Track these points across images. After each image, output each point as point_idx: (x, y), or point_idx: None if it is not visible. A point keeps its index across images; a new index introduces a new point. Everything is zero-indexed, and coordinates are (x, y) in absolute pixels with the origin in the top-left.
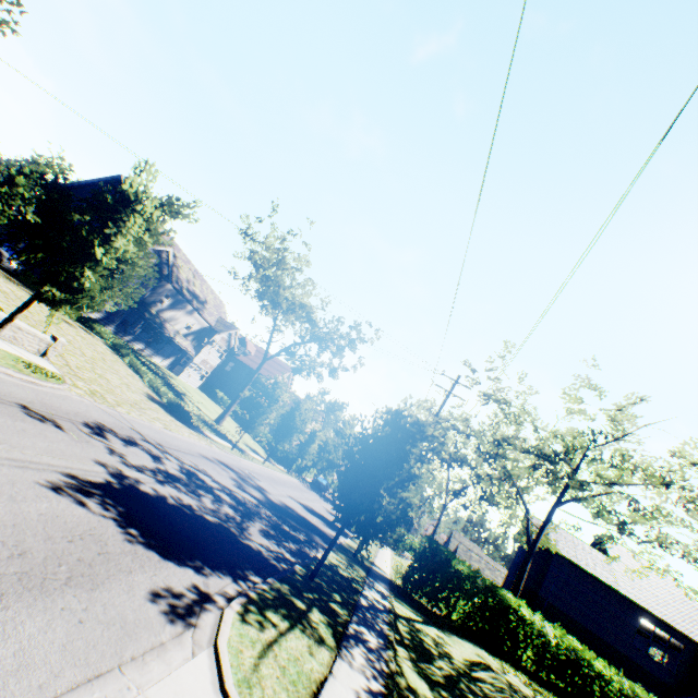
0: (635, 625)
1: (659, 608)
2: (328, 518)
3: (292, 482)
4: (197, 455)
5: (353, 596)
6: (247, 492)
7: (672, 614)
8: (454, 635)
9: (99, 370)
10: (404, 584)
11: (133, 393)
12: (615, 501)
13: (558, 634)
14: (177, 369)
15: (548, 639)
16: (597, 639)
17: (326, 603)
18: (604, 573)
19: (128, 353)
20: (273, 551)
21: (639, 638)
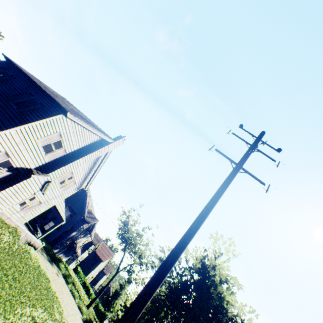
0: None
1: None
2: None
3: None
4: None
5: None
6: None
7: None
8: None
9: (77, 320)
10: None
11: None
12: None
13: None
14: (69, 261)
15: None
16: None
17: None
18: None
19: (70, 281)
20: None
21: None
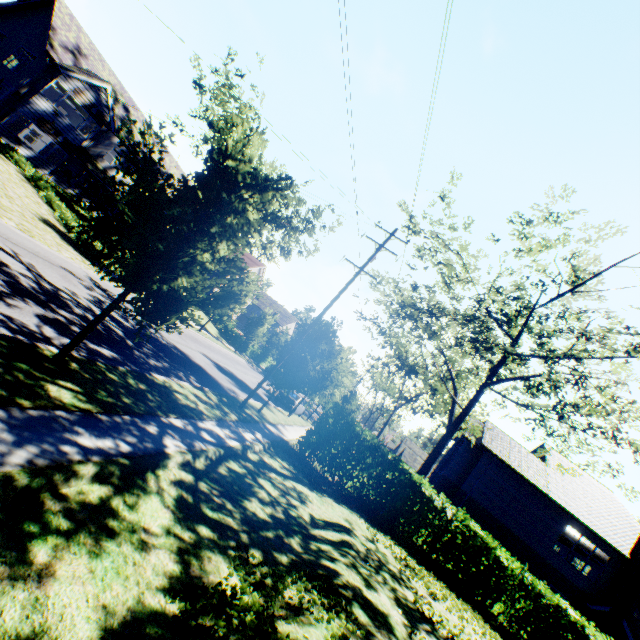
0: (559, 530)
1: (590, 518)
2: (251, 387)
3: (232, 357)
4: (48, 260)
5: (156, 411)
6: (101, 308)
7: (604, 526)
8: (331, 498)
9: None
10: (300, 447)
11: (10, 203)
12: (560, 386)
13: (460, 518)
14: None
15: (446, 521)
16: (514, 538)
17: (35, 380)
18: (537, 476)
19: (45, 187)
20: (24, 326)
21: (565, 549)
